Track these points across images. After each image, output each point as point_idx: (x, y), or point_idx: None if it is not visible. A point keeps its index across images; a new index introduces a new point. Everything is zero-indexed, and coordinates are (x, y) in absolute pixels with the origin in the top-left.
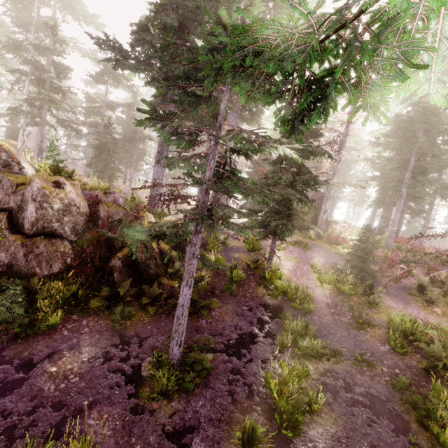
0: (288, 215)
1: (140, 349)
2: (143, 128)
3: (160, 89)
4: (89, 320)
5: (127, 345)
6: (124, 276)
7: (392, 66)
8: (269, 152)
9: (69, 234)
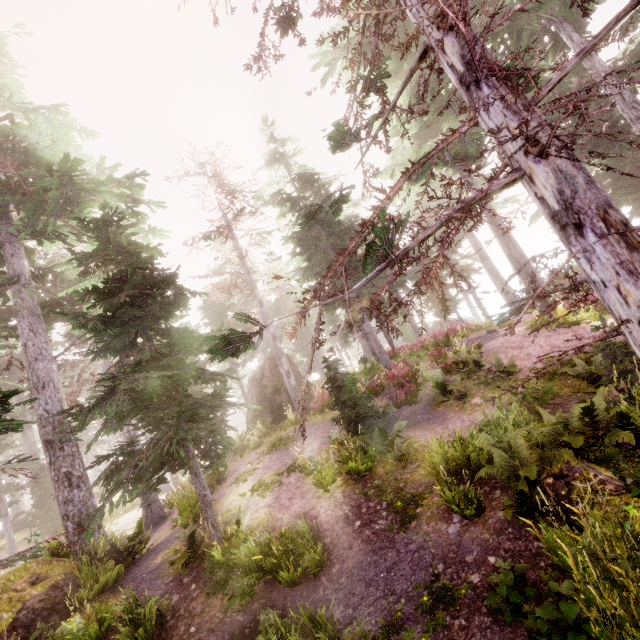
0: (193, 416)
1: None
2: None
3: None
4: None
5: None
6: None
7: None
8: None
9: None
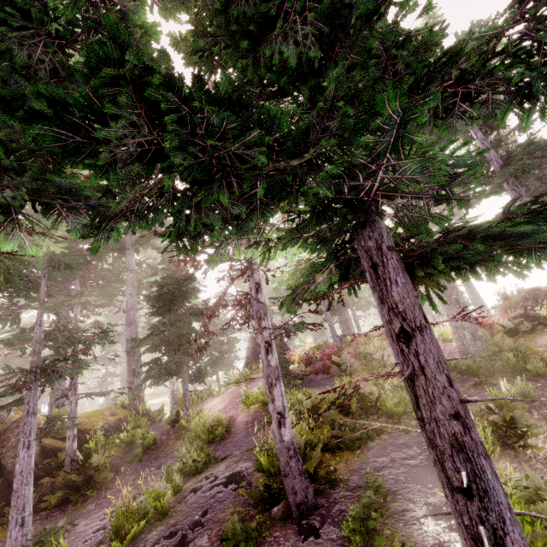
0: (188, 353)
1: None
2: None
3: None
4: None
5: None
6: None
7: None
8: (72, 303)
9: None
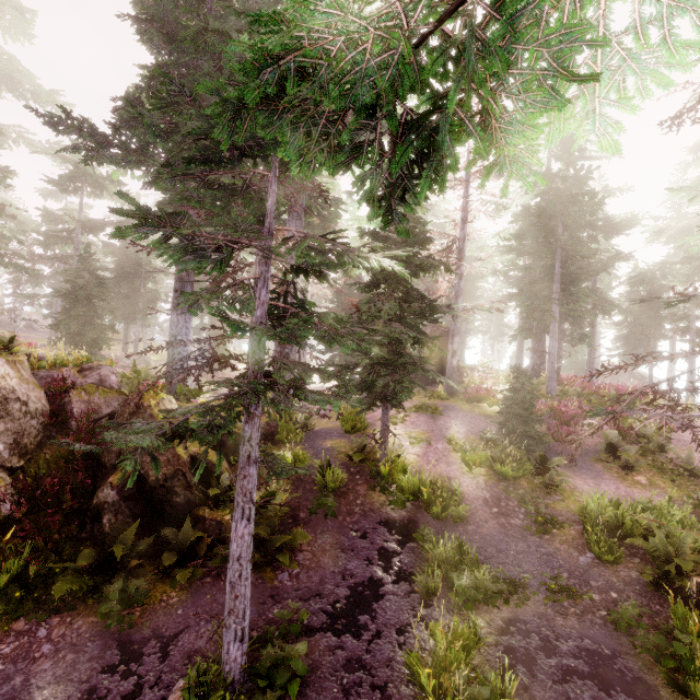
0: (402, 367)
1: (163, 664)
2: (151, 258)
3: (161, 182)
4: (52, 626)
5: (135, 662)
6: (124, 518)
7: (539, 82)
8: (357, 265)
9: (7, 457)
